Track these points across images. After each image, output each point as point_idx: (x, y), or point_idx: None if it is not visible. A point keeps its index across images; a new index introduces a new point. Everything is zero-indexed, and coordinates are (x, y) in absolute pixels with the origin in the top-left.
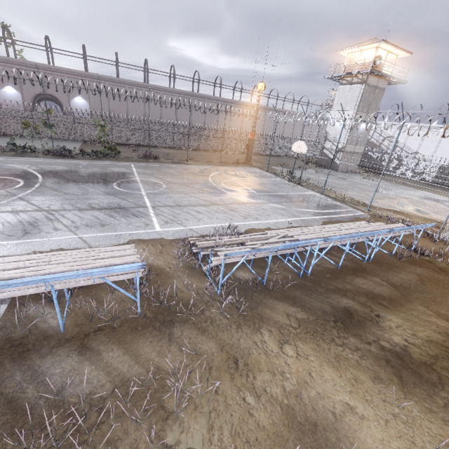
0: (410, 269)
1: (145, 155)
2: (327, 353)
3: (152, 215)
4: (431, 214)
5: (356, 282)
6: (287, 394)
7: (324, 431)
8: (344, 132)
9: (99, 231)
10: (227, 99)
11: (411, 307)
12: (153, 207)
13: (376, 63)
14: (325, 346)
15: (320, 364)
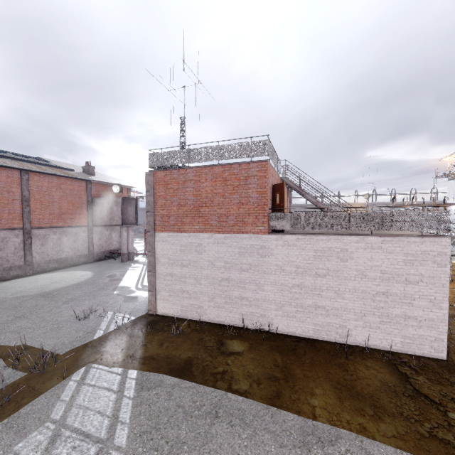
0: None
1: None
2: None
3: None
4: None
5: None
6: None
7: None
8: None
9: None
10: (363, 203)
11: None
12: None
13: None
14: None
15: None
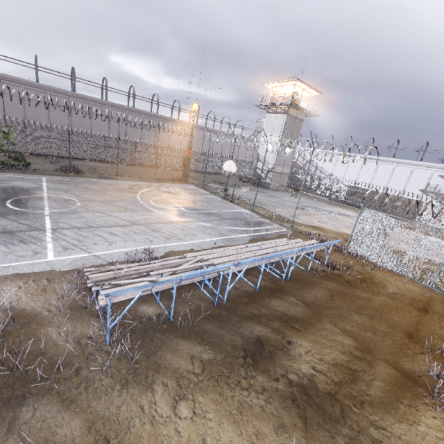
0: (323, 284)
1: (65, 168)
2: (230, 404)
3: (49, 239)
4: (342, 228)
5: (272, 304)
6: None
7: None
8: (272, 155)
9: None
10: (165, 117)
11: (321, 327)
12: (53, 229)
13: (294, 97)
14: (229, 394)
15: (219, 422)
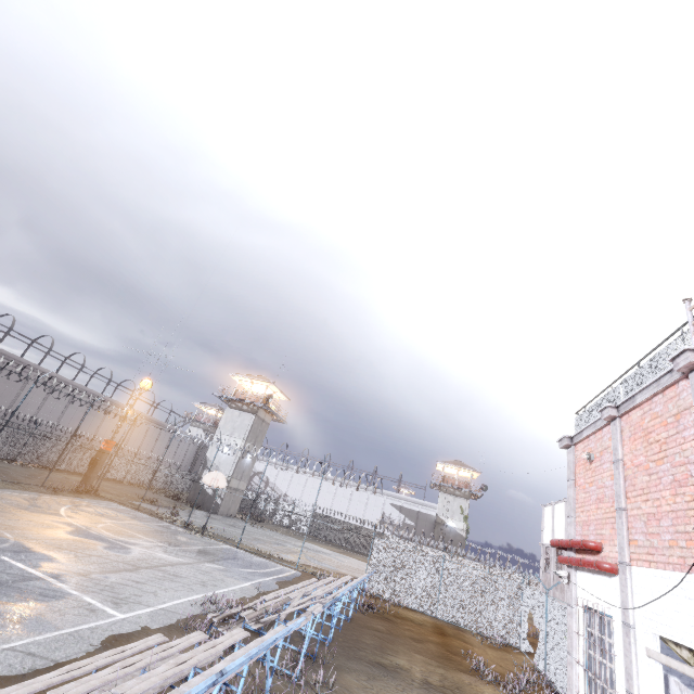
0: (375, 622)
1: None
2: None
3: (75, 591)
4: (337, 568)
5: (361, 641)
6: None
7: None
8: (230, 462)
9: (27, 631)
10: (52, 373)
11: (403, 652)
12: (55, 577)
13: (268, 400)
14: None
15: None
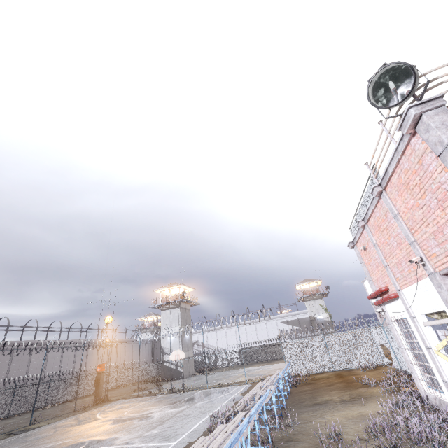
0: (303, 388)
1: None
2: (335, 411)
3: (142, 444)
4: (269, 373)
5: (301, 399)
6: (348, 421)
7: (365, 418)
8: (177, 343)
9: None
10: (44, 341)
11: (325, 393)
12: (126, 444)
13: (184, 295)
14: (332, 411)
15: (339, 414)
